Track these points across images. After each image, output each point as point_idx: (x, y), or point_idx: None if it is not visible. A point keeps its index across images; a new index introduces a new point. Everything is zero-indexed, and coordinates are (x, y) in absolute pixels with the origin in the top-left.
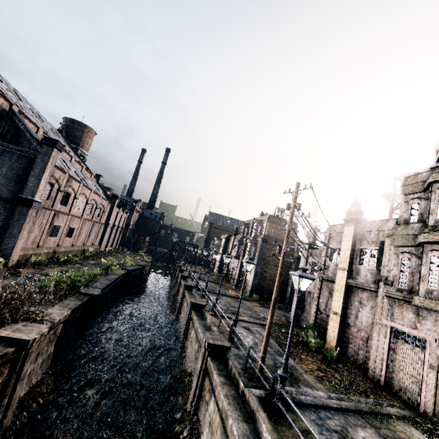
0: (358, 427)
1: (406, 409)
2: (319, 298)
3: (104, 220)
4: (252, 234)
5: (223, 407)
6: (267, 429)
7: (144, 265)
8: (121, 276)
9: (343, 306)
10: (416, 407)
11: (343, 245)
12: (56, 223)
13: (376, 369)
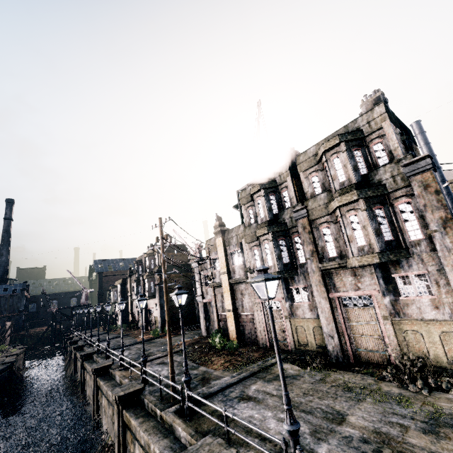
0: (252, 385)
1: (282, 354)
2: (217, 304)
3: None
4: (147, 269)
5: (145, 441)
6: (182, 429)
7: (12, 360)
8: None
9: (233, 302)
10: (288, 349)
11: (219, 253)
12: None
13: (263, 338)
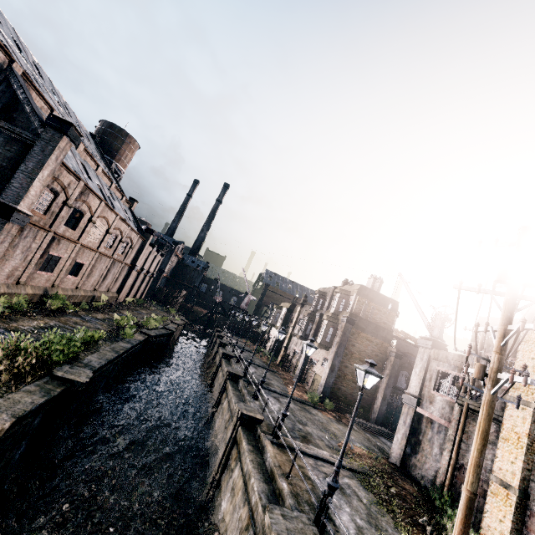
0: None
1: None
2: (461, 442)
3: (130, 260)
4: (331, 308)
5: None
6: None
7: (173, 329)
8: (136, 344)
9: (524, 476)
10: None
11: (520, 357)
12: (54, 252)
13: None
